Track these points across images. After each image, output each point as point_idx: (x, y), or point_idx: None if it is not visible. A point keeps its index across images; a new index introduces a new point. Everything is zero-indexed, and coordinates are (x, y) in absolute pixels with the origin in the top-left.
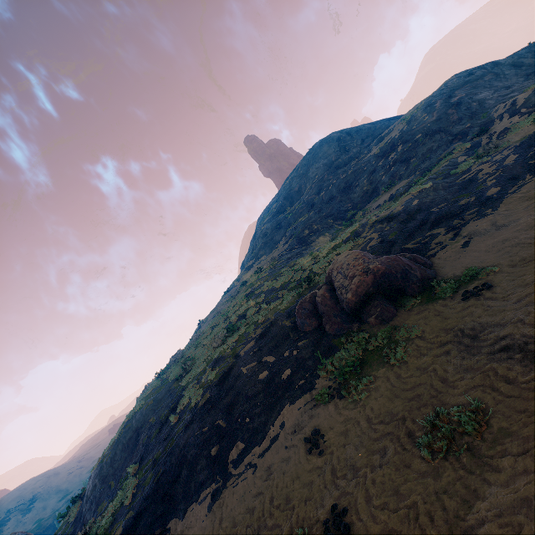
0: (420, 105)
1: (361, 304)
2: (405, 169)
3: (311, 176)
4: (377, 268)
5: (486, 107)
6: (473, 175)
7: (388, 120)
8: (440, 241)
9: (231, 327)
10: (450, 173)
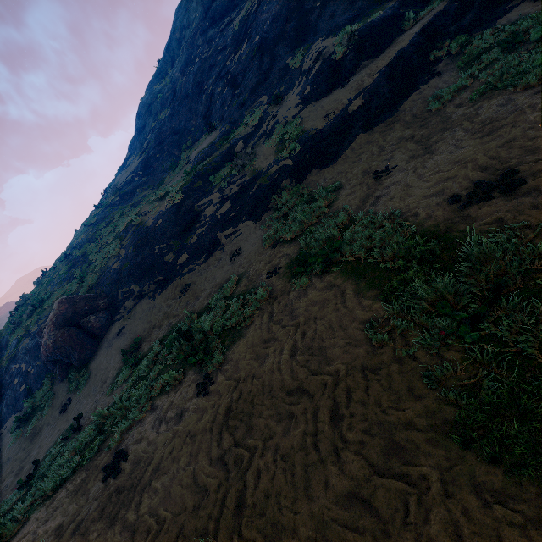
0: None
1: (53, 361)
2: (229, 104)
3: (191, 18)
4: (49, 347)
5: (318, 28)
6: (203, 209)
7: None
8: (127, 306)
9: (35, 304)
10: (209, 179)
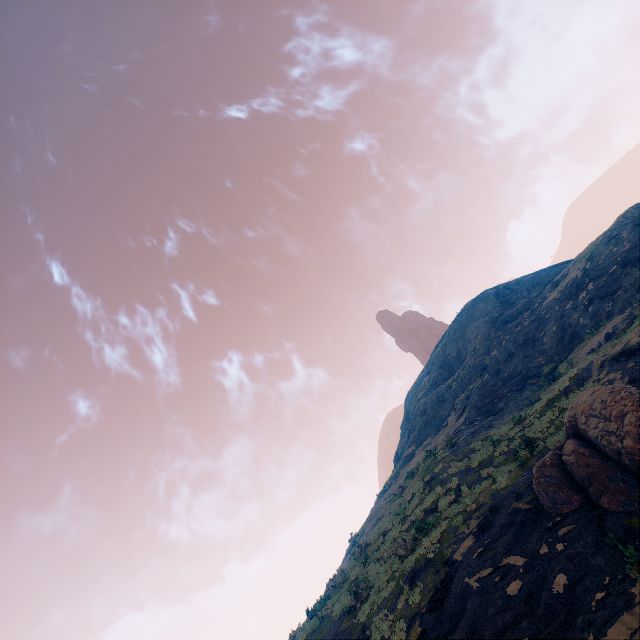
0: (598, 241)
1: None
2: (612, 304)
3: (470, 337)
4: None
5: None
6: None
7: (554, 267)
8: None
9: (422, 523)
10: None
